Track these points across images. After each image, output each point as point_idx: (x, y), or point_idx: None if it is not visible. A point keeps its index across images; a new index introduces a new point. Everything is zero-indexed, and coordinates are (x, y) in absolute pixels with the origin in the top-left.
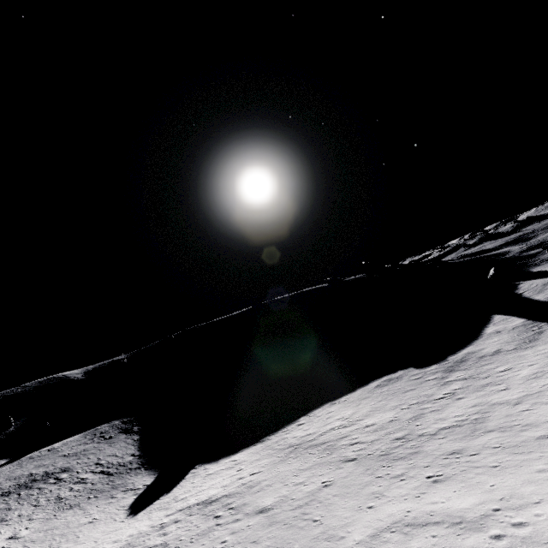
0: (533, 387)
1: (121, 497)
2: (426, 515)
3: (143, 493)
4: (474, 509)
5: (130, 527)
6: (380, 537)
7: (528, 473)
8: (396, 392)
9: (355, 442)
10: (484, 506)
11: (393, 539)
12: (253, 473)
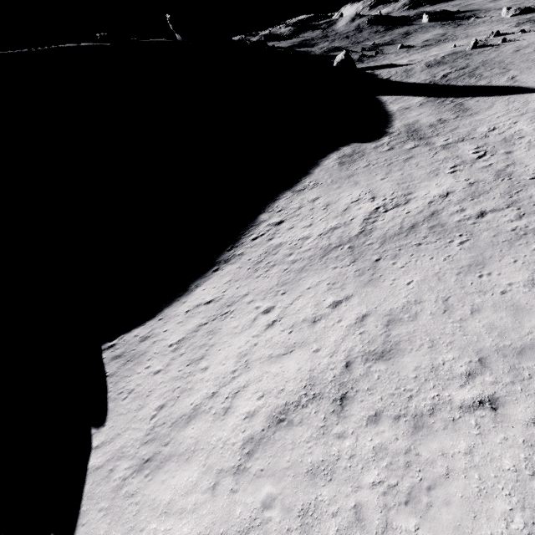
0: None
1: None
2: None
3: None
4: None
5: None
6: None
7: None
8: (391, 163)
9: (477, 213)
10: None
11: None
12: (333, 305)
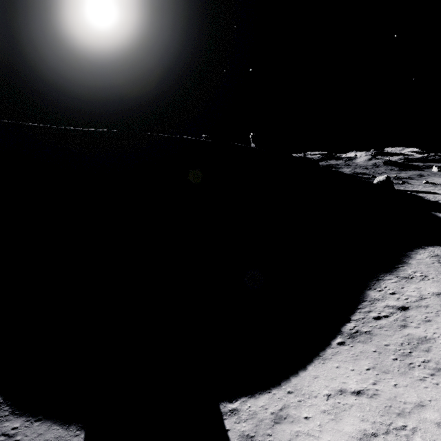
0: None
1: None
2: None
3: None
4: None
5: None
6: None
7: None
8: None
9: None
10: None
11: None
12: None
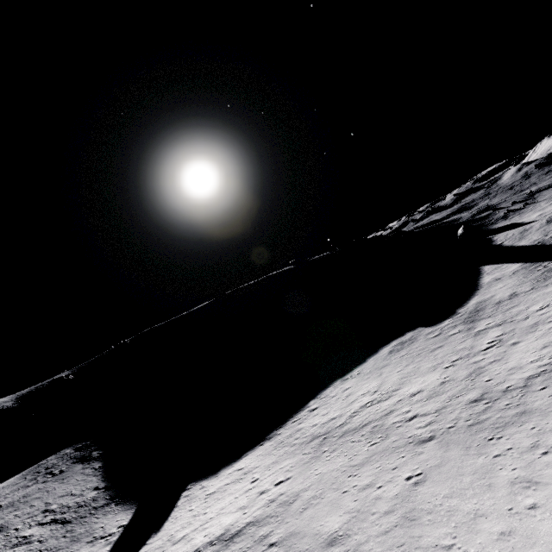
0: None
1: None
2: None
3: (120, 540)
4: None
5: None
6: None
7: None
8: (420, 353)
9: (412, 416)
10: None
11: None
12: (278, 483)
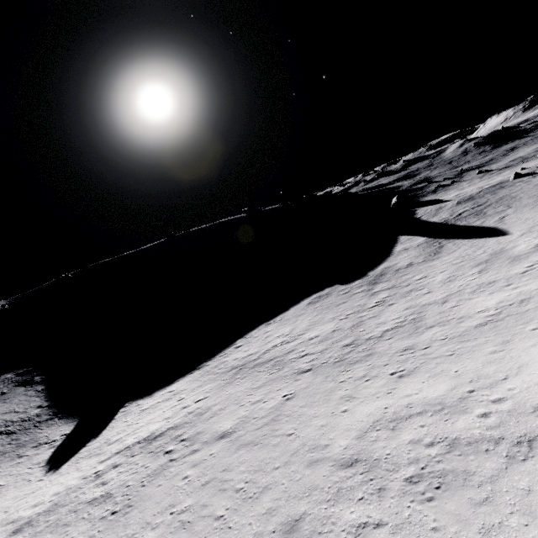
0: (452, 288)
1: (32, 455)
2: (406, 408)
3: (62, 444)
4: (450, 394)
5: (53, 484)
6: (367, 437)
7: (483, 355)
8: (329, 306)
9: (304, 354)
10: (458, 390)
11: (381, 436)
12: (198, 401)
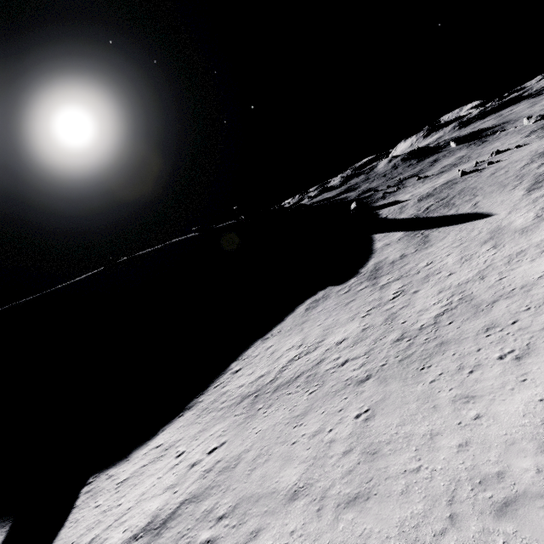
0: (477, 265)
1: None
2: None
3: None
4: None
5: None
6: None
7: None
8: (336, 307)
9: (343, 361)
10: None
11: None
12: (211, 451)
